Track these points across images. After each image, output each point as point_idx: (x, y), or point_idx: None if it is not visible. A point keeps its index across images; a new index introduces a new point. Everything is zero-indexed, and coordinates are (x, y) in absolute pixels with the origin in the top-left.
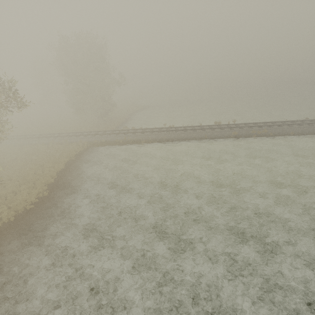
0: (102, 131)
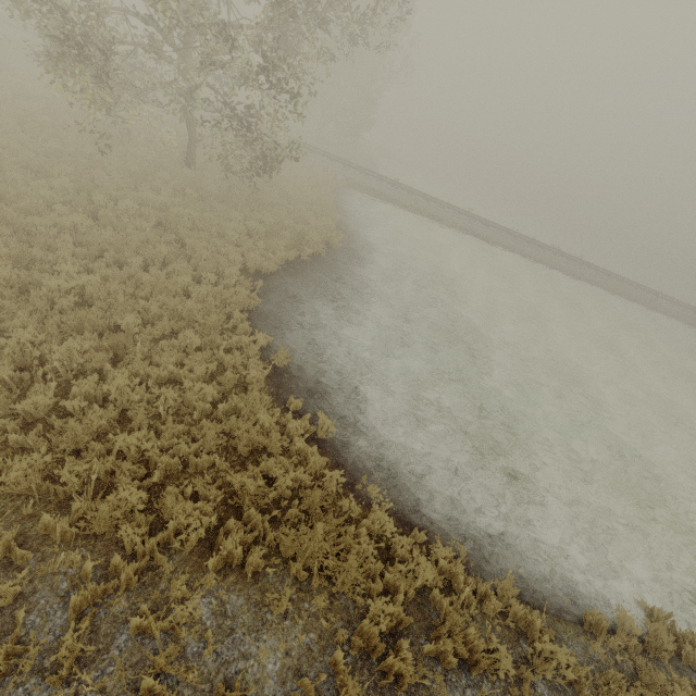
0: (358, 167)
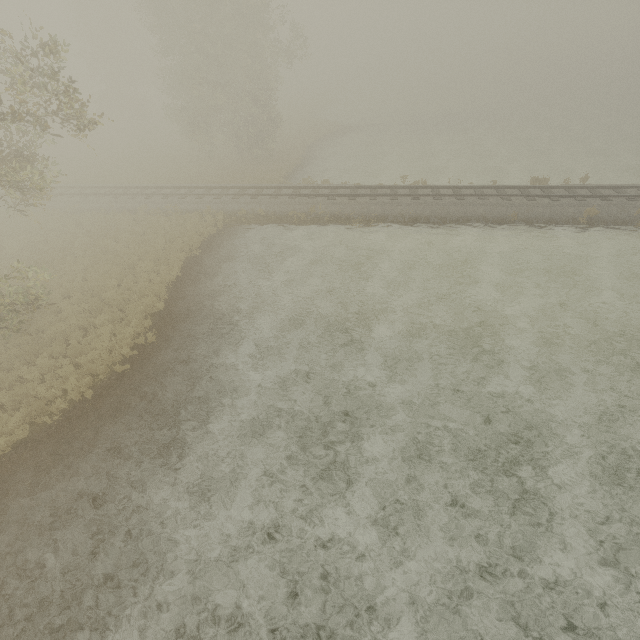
0: (255, 188)
